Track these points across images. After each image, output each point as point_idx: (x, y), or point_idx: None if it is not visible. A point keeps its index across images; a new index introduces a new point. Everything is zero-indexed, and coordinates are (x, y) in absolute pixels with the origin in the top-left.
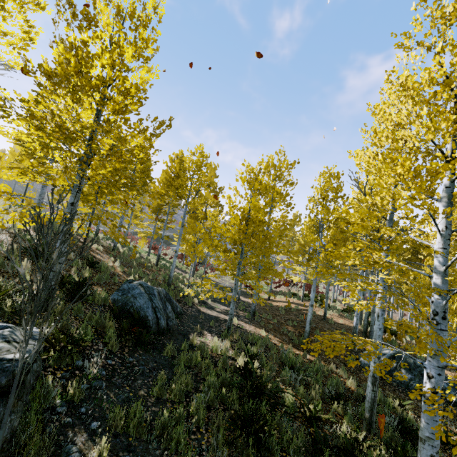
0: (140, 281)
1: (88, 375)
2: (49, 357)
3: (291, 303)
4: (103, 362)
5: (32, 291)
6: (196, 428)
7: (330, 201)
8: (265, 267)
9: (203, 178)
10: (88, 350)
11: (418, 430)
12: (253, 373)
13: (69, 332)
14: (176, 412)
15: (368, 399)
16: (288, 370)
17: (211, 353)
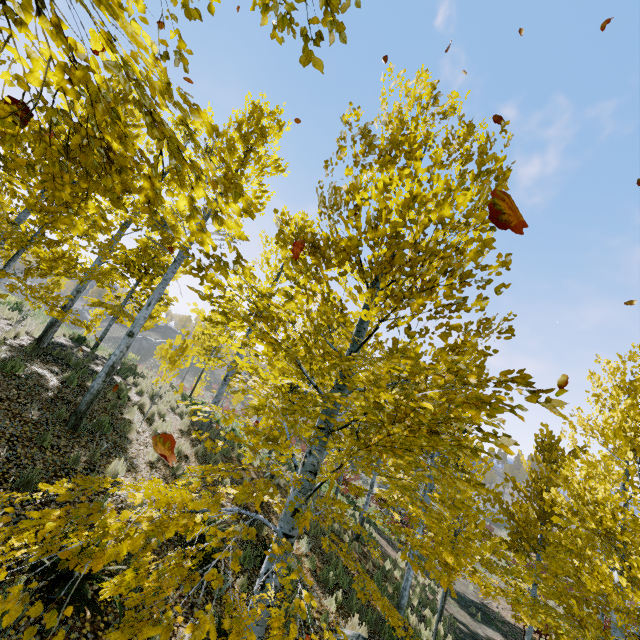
0: None
1: None
2: None
3: None
4: None
5: None
6: None
7: None
8: None
9: None
10: None
11: None
12: None
13: None
14: None
15: None
16: None
17: None
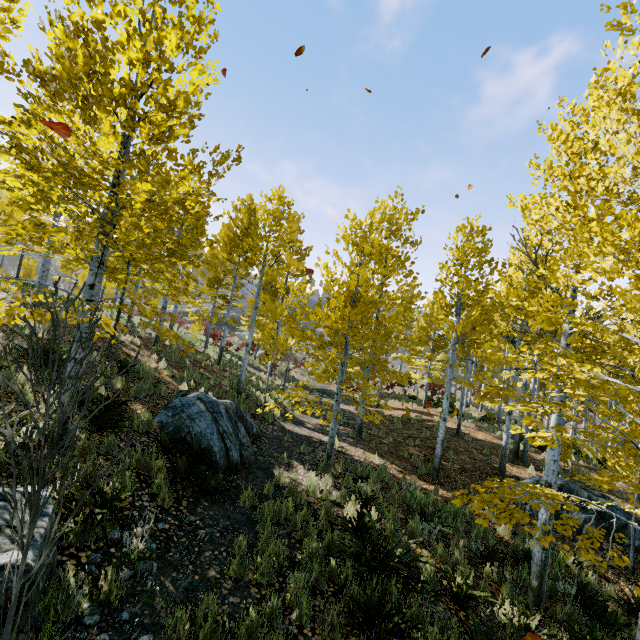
0: (198, 393)
1: (129, 553)
2: (68, 531)
3: (410, 410)
4: (151, 527)
5: (29, 464)
6: (298, 628)
7: (472, 268)
8: (380, 368)
9: (285, 236)
10: (128, 511)
11: (603, 598)
12: (373, 533)
13: (97, 486)
14: (267, 605)
15: (536, 561)
16: (419, 519)
17: (307, 496)
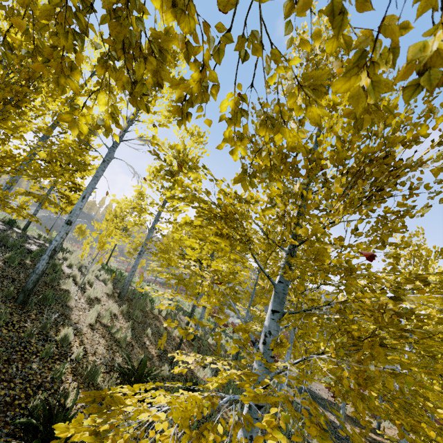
0: None
1: None
2: None
3: None
4: None
5: None
6: None
7: None
8: None
9: None
10: None
11: None
12: None
13: None
14: None
15: None
16: None
17: None
